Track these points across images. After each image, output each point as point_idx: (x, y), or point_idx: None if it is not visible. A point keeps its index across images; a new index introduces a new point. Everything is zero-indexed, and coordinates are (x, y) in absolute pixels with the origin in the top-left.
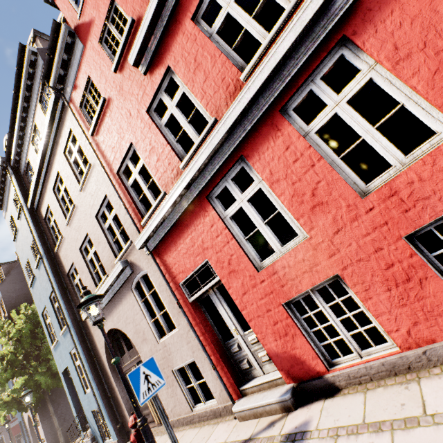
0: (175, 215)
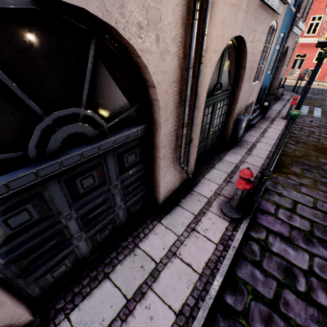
0: (312, 42)
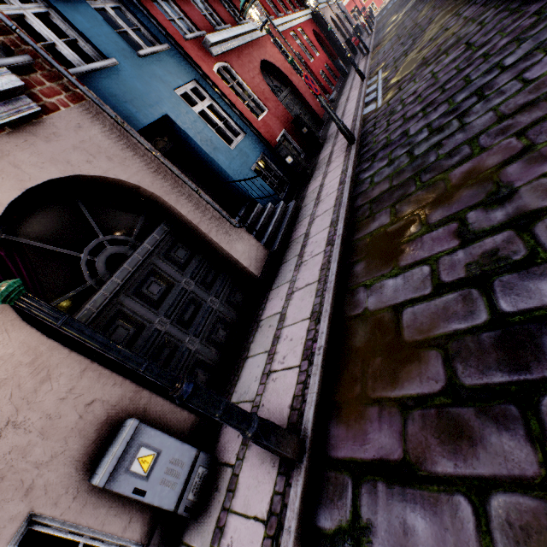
0: None
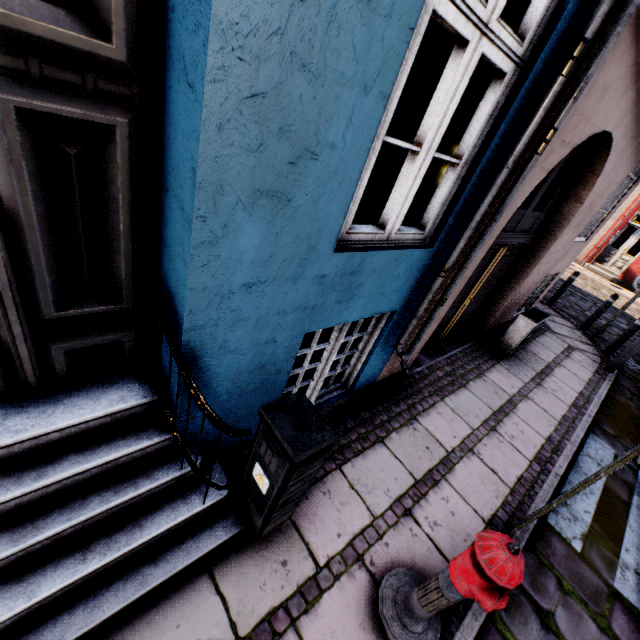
0: None
